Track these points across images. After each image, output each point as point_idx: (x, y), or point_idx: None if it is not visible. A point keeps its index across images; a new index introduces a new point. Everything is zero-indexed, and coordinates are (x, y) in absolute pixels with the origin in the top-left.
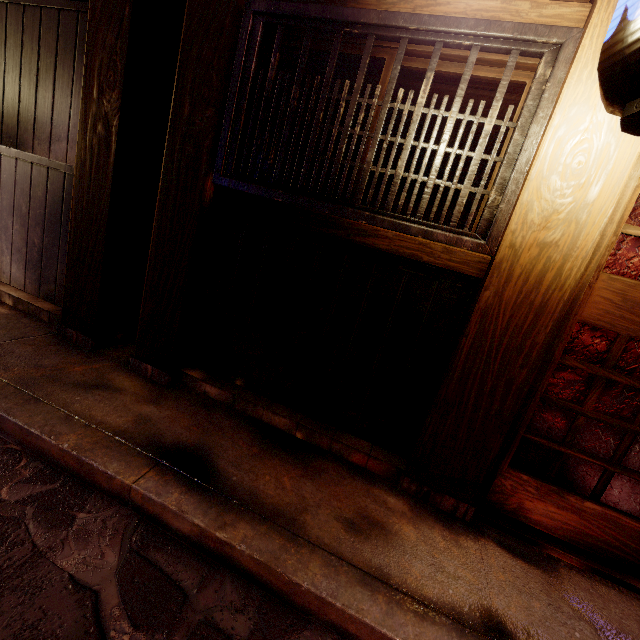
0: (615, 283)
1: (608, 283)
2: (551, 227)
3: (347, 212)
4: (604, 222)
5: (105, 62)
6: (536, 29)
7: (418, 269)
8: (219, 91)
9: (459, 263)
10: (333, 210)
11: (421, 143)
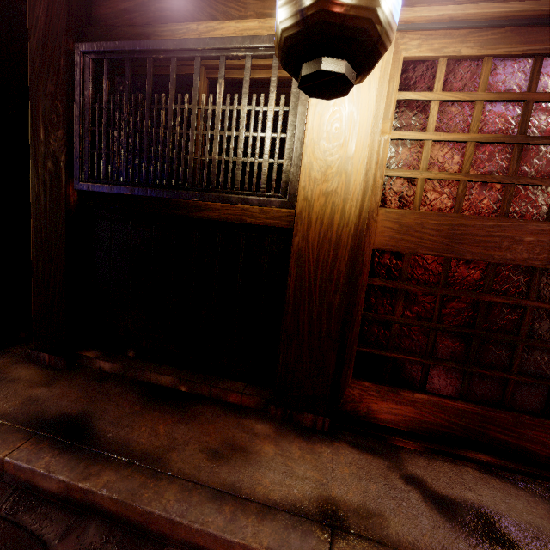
0: (391, 214)
1: (386, 215)
2: (329, 179)
3: (182, 194)
4: (364, 169)
5: None
6: None
7: (251, 230)
8: (65, 115)
9: (274, 219)
10: (171, 194)
11: (226, 132)
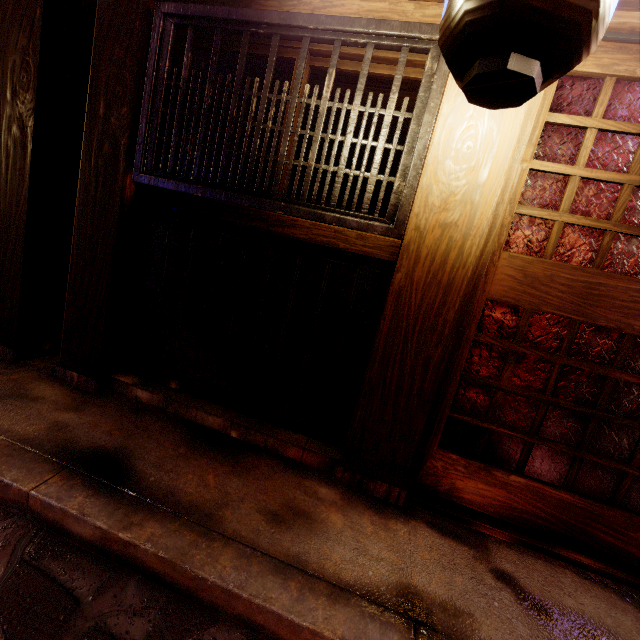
0: (515, 260)
1: (509, 261)
2: (450, 208)
3: (264, 204)
4: (495, 201)
5: (18, 63)
6: (420, 27)
7: (339, 258)
8: (133, 89)
9: (373, 248)
10: (251, 202)
11: (329, 135)
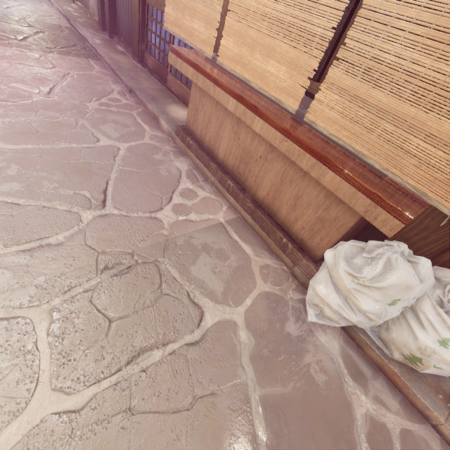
0: None
1: None
2: None
3: None
4: None
5: None
6: None
7: None
8: None
9: None
10: None
11: None
